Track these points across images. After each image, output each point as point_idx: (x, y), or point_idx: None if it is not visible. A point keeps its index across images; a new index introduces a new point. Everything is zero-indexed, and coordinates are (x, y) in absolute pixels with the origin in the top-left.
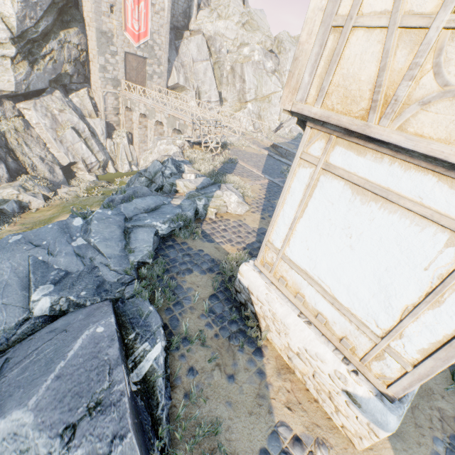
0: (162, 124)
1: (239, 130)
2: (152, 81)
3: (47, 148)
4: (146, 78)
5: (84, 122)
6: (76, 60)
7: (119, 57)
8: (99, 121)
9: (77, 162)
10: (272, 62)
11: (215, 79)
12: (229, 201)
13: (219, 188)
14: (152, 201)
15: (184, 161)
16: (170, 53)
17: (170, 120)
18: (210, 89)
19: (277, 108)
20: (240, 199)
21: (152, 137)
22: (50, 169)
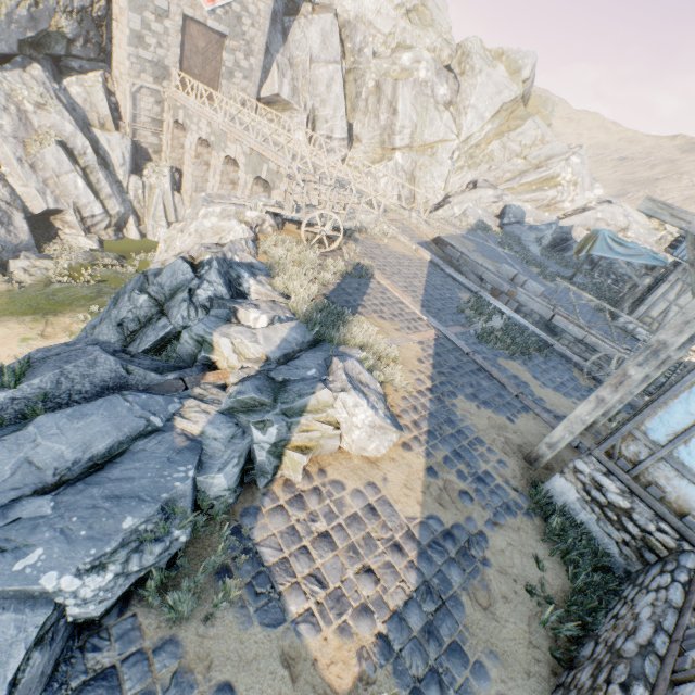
0: (238, 163)
1: (377, 200)
2: (231, 82)
3: (1, 174)
4: (220, 74)
5: (87, 136)
6: (84, 10)
7: (172, 24)
8: (118, 138)
9: (64, 210)
10: (448, 87)
11: (345, 100)
12: (350, 421)
13: (326, 365)
14: (107, 422)
15: (253, 265)
16: (272, 37)
17: (253, 160)
18: (335, 116)
19: (444, 169)
20: (379, 412)
21: (216, 185)
22: (1, 217)
